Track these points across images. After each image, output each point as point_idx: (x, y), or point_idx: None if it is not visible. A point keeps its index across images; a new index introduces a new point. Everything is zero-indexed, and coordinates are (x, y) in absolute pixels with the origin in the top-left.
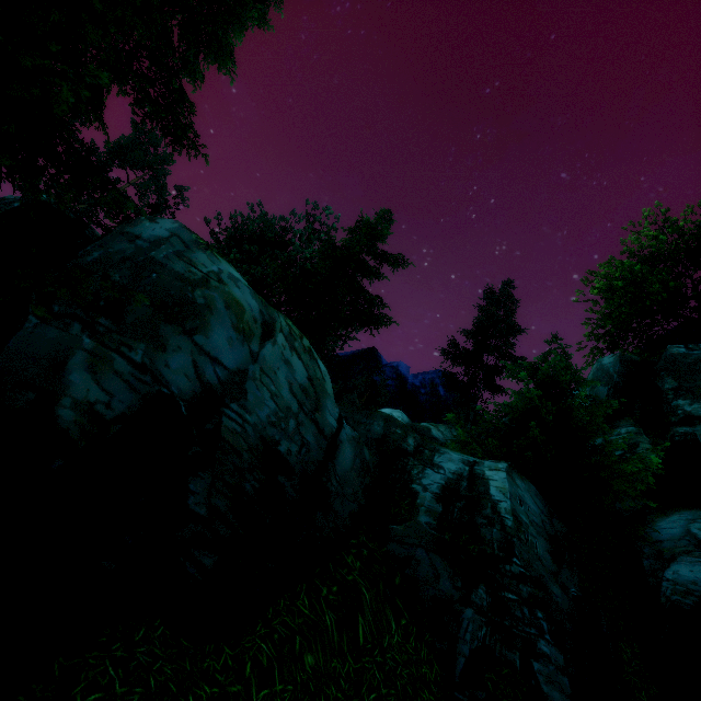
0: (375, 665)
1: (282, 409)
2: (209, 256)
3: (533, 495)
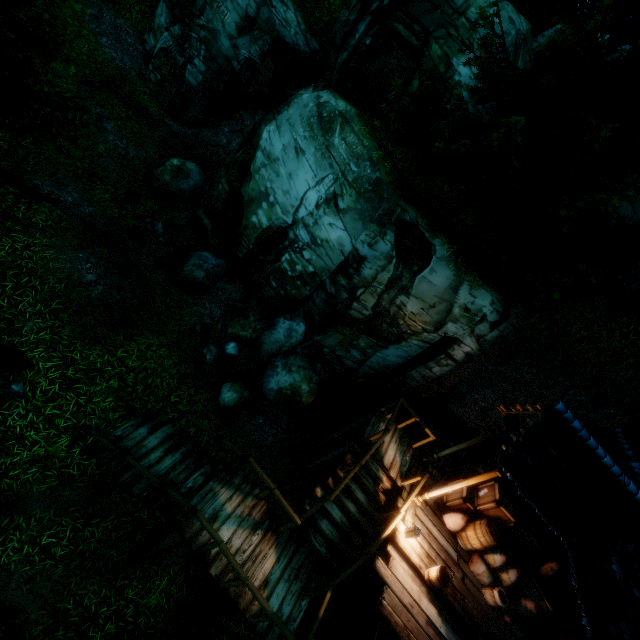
0: None
1: None
2: None
3: None
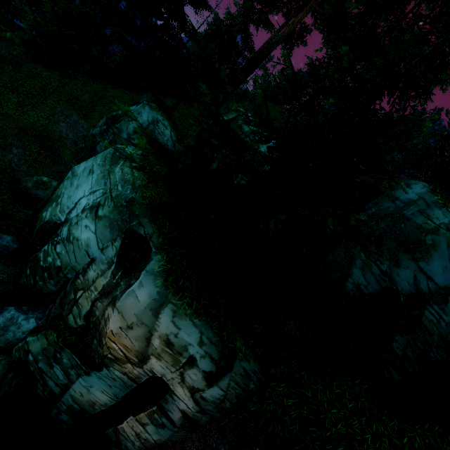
0: None
1: None
2: (443, 212)
3: None
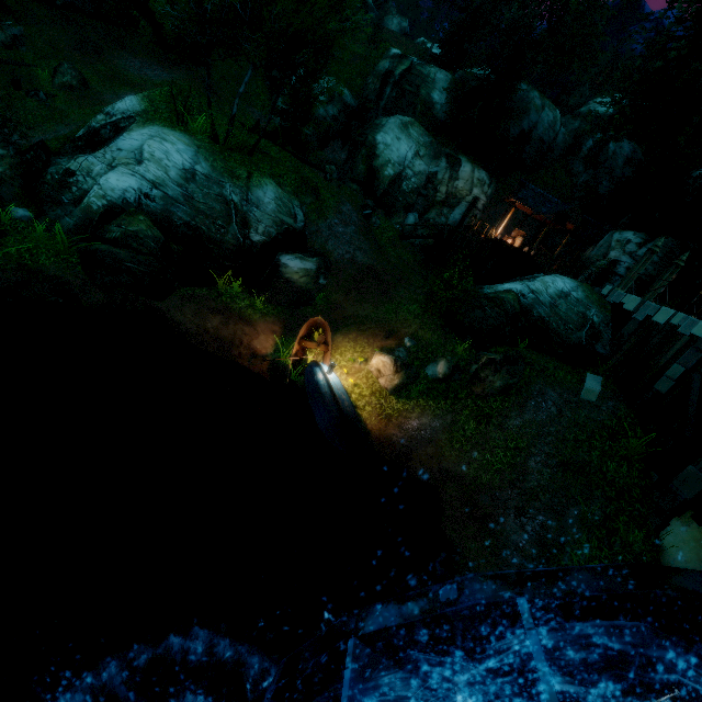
0: (558, 181)
1: (544, 128)
2: (532, 92)
3: (629, 146)
